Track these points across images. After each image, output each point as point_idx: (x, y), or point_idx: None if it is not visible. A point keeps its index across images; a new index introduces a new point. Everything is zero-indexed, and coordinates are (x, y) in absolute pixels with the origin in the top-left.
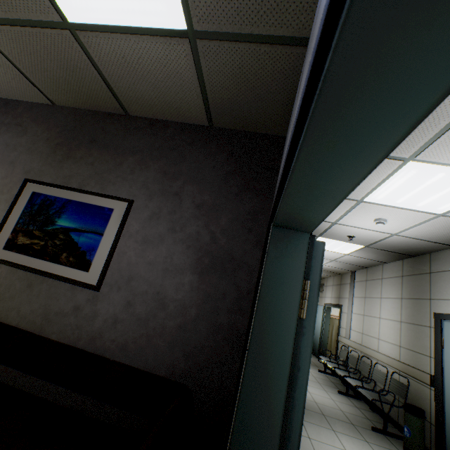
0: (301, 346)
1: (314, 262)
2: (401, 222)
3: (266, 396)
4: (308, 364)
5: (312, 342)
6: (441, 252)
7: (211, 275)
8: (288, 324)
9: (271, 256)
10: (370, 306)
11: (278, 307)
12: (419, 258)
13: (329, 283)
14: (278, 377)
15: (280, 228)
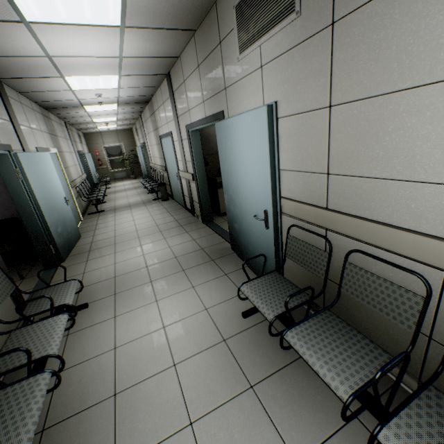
0: (28, 187)
1: (17, 161)
2: (110, 93)
3: (23, 202)
4: (33, 190)
5: (31, 184)
6: (153, 99)
7: None
8: (18, 183)
9: None
10: (150, 139)
11: (12, 180)
12: (150, 103)
13: (138, 127)
14: (24, 197)
15: None
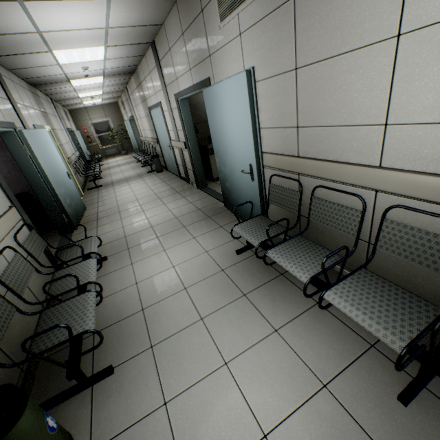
0: (36, 162)
1: (23, 138)
2: (96, 65)
3: (34, 176)
4: (41, 165)
5: (38, 159)
6: (138, 69)
7: (0, 153)
8: (27, 159)
9: (7, 143)
10: (139, 112)
11: (21, 156)
12: (136, 73)
13: (124, 100)
14: (34, 171)
15: (2, 133)
